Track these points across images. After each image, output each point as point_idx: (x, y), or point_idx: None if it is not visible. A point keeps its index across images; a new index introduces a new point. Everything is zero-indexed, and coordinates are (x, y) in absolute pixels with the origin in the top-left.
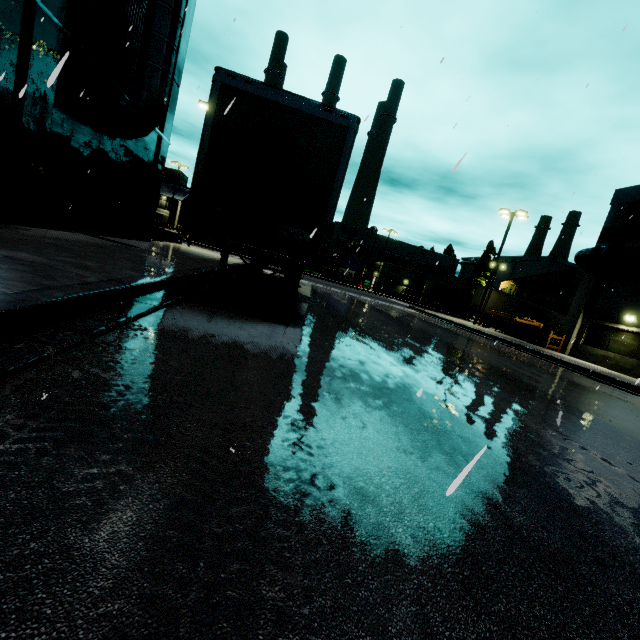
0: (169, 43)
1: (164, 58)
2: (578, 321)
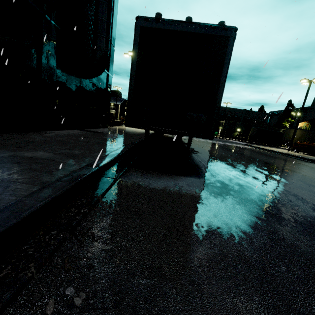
0: (107, 22)
1: (105, 30)
2: None
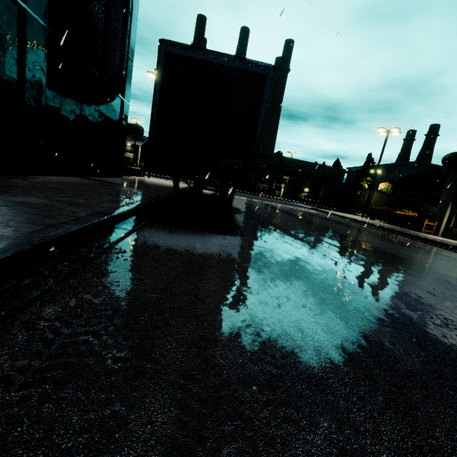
0: (123, 29)
1: (120, 41)
2: (447, 210)
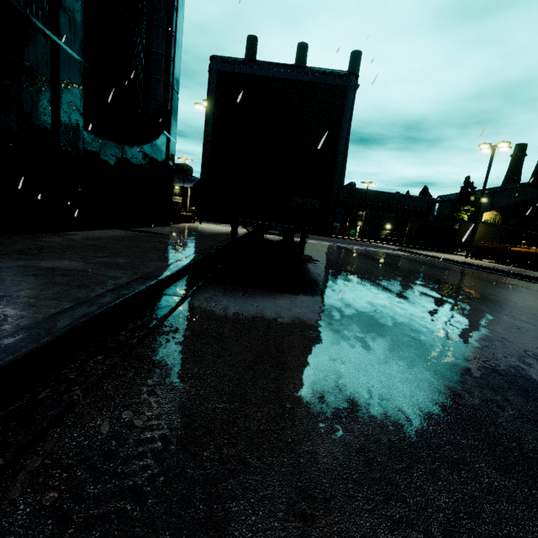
0: (166, 56)
1: (164, 69)
2: None
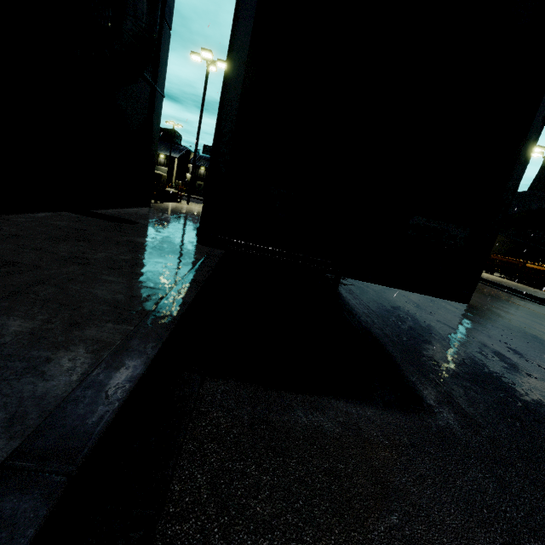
0: None
1: None
2: None
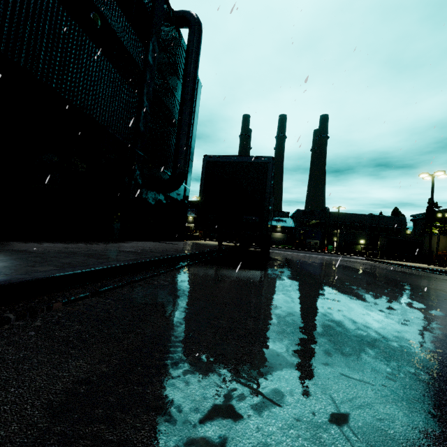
0: (186, 147)
1: (184, 153)
2: None
